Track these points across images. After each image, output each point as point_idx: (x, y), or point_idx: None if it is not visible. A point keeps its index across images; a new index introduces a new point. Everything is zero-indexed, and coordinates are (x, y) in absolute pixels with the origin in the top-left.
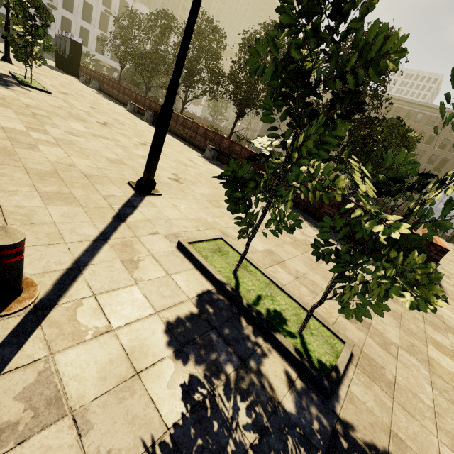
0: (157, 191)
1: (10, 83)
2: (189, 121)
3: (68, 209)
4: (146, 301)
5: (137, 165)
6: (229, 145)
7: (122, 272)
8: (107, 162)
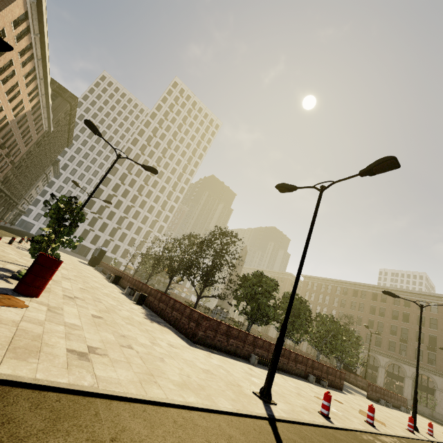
0: None
1: None
2: (131, 278)
3: None
4: None
5: None
6: (141, 286)
7: None
8: None
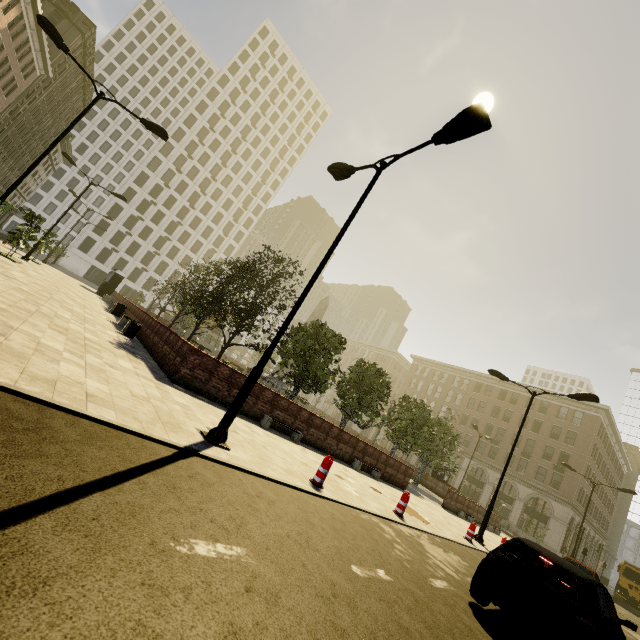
0: None
1: None
2: (137, 308)
3: None
4: None
5: None
6: (144, 317)
7: None
8: None
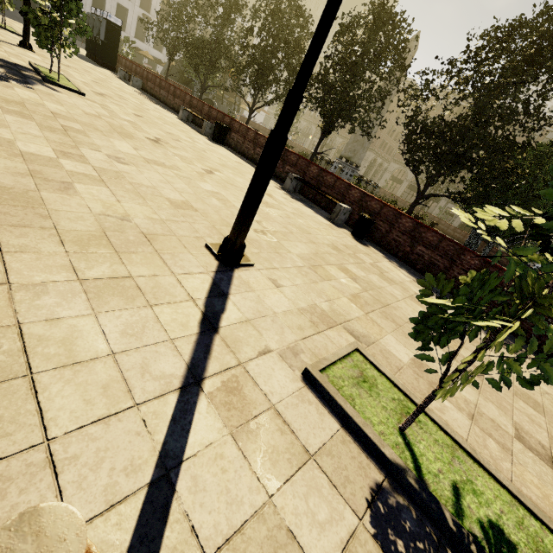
0: (248, 259)
1: (31, 79)
2: (263, 138)
3: (131, 315)
4: (297, 550)
5: (210, 210)
6: (318, 174)
7: (240, 467)
8: (171, 208)
